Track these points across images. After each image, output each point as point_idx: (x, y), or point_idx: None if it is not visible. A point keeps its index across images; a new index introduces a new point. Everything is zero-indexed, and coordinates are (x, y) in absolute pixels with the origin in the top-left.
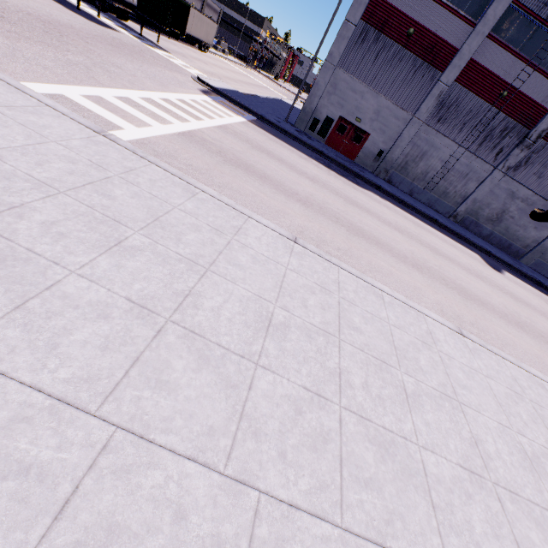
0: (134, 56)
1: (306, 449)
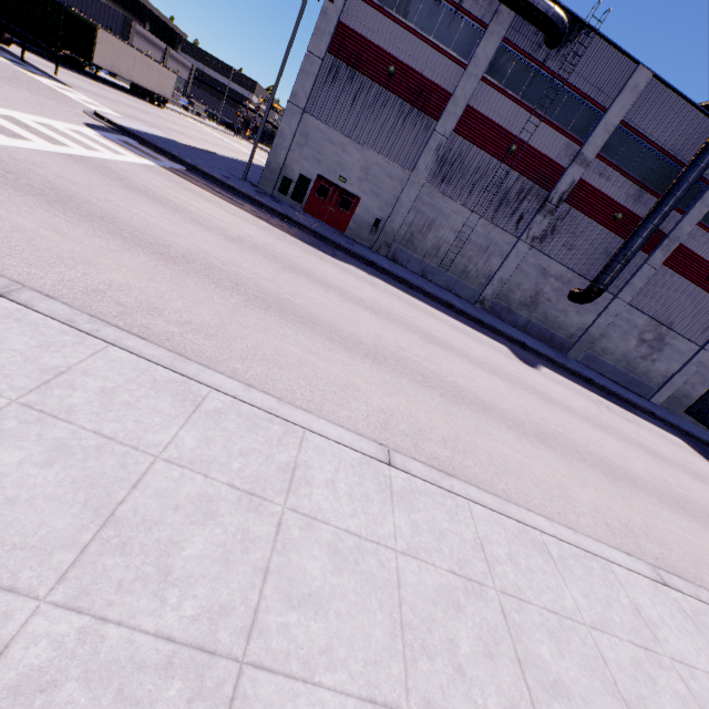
0: None
1: None
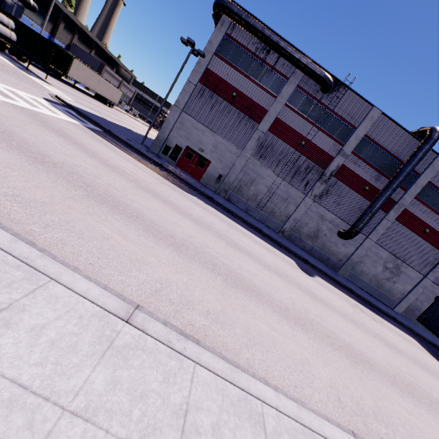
0: None
1: None
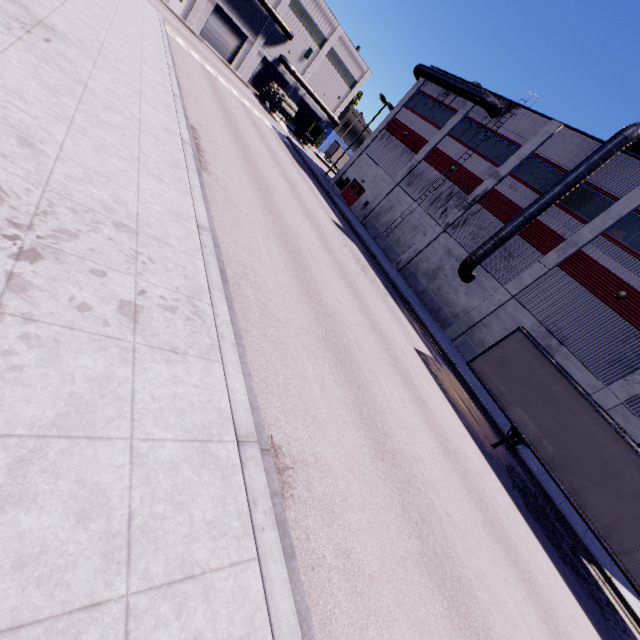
0: (257, 107)
1: None
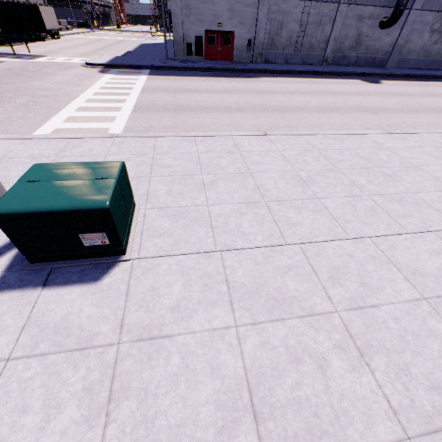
0: (38, 75)
1: (370, 217)
